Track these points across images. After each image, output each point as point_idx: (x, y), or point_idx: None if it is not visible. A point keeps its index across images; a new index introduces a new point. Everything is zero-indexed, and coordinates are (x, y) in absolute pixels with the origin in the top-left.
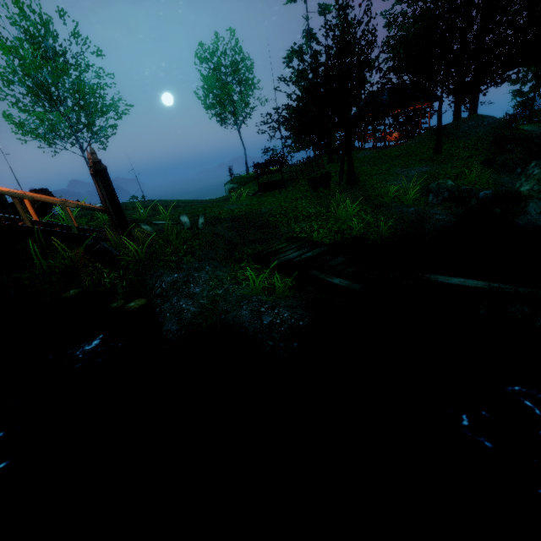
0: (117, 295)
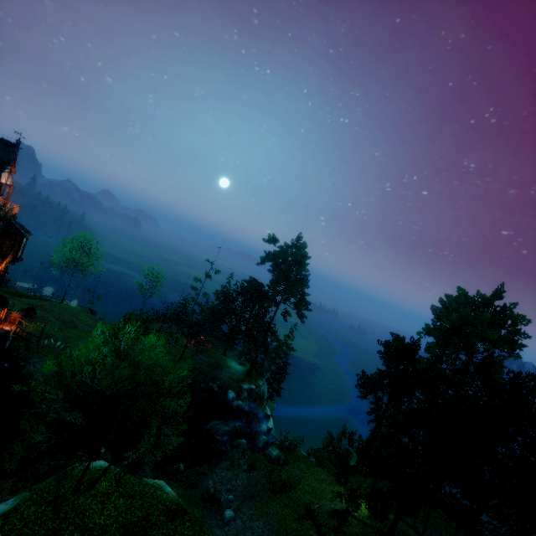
0: (23, 358)
